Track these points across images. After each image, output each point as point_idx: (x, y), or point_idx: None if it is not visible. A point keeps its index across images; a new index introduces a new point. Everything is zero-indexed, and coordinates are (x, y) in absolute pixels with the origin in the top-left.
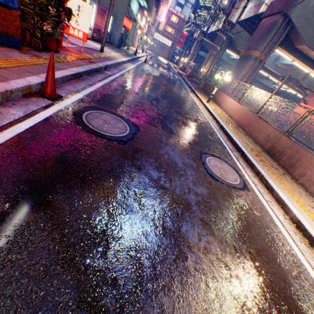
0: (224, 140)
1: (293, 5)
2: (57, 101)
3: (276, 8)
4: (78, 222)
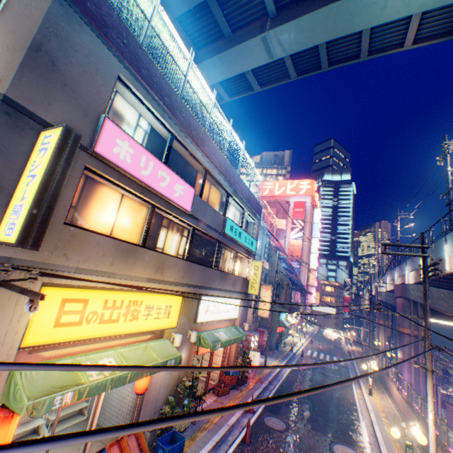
0: (368, 434)
1: (405, 291)
2: (254, 413)
3: (397, 291)
4: (270, 451)
